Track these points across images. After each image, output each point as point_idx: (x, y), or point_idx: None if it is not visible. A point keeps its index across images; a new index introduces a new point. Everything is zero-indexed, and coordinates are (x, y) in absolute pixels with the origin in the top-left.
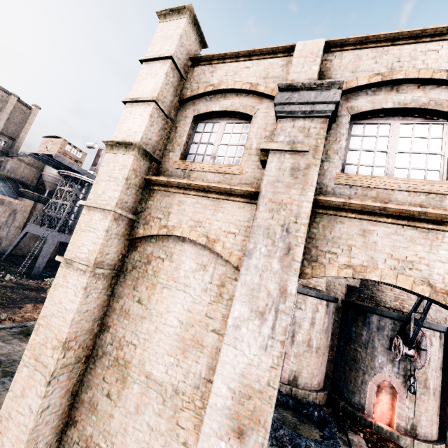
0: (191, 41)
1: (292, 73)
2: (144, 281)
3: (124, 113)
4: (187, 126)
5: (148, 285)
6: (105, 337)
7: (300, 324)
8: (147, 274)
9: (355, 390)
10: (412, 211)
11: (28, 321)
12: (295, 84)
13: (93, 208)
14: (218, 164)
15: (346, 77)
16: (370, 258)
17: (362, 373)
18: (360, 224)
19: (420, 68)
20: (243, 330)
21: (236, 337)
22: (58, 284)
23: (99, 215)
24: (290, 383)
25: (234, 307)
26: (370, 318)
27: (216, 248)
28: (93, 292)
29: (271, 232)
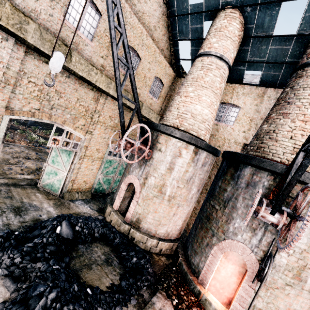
0: None
1: None
2: None
3: None
4: None
5: None
6: None
7: (156, 167)
8: None
9: (198, 251)
10: None
11: None
12: None
13: None
14: None
15: None
16: None
17: (210, 234)
18: None
19: None
20: None
21: None
22: None
23: None
24: (132, 224)
25: None
26: (242, 171)
27: None
28: None
29: None
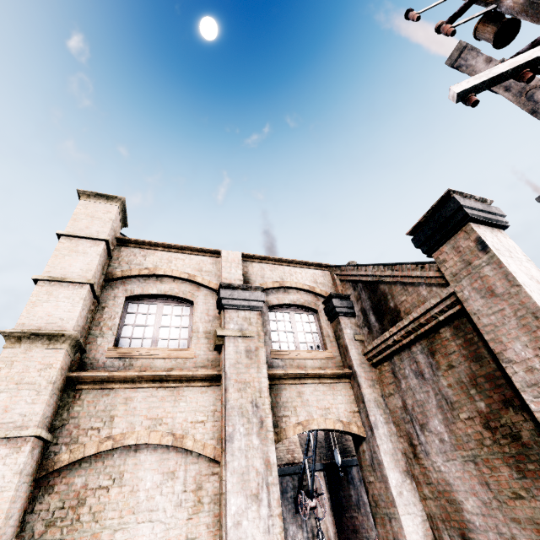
0: (117, 223)
1: (225, 273)
2: (75, 538)
3: (37, 292)
4: (119, 307)
5: None
6: None
7: None
8: (80, 524)
9: None
10: (320, 373)
11: None
12: (233, 284)
13: None
14: (168, 348)
15: (259, 280)
16: (308, 413)
17: None
18: (296, 388)
19: (296, 282)
20: (245, 524)
21: (240, 536)
22: None
23: None
24: None
25: (230, 502)
26: None
27: (187, 444)
28: None
29: (244, 411)
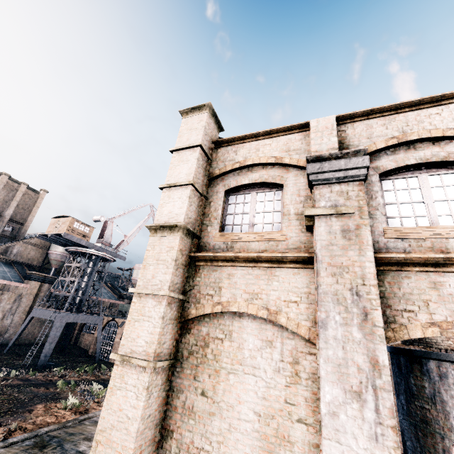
0: (212, 129)
1: (314, 146)
2: (205, 367)
3: (163, 197)
4: (220, 200)
5: (210, 372)
6: (169, 445)
7: None
8: (207, 359)
9: None
10: None
11: (41, 428)
12: (323, 155)
13: (144, 294)
14: (260, 232)
15: (364, 143)
16: (452, 312)
17: (440, 438)
18: (428, 276)
19: (430, 129)
20: (343, 418)
21: (336, 427)
22: (115, 387)
23: (151, 301)
24: None
25: (324, 390)
26: (427, 365)
27: (280, 320)
28: (154, 391)
29: (340, 298)
